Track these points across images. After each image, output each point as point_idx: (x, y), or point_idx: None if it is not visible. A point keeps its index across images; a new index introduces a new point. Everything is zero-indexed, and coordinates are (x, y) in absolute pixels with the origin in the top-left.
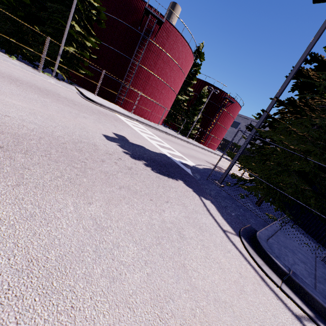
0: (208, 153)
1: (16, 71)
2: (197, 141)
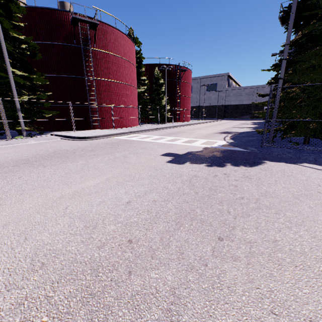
0: (196, 126)
1: (0, 152)
2: (173, 121)
